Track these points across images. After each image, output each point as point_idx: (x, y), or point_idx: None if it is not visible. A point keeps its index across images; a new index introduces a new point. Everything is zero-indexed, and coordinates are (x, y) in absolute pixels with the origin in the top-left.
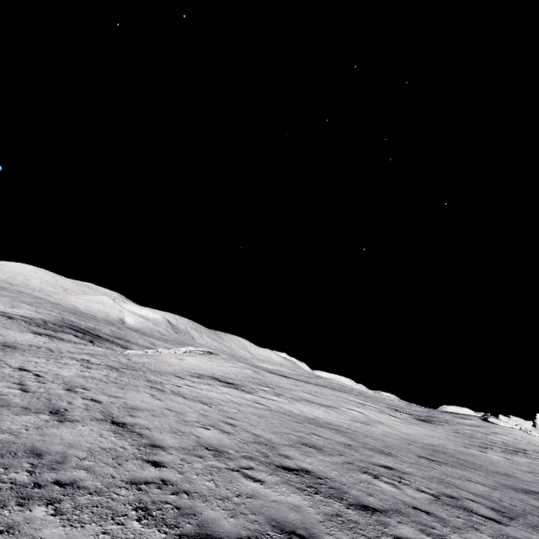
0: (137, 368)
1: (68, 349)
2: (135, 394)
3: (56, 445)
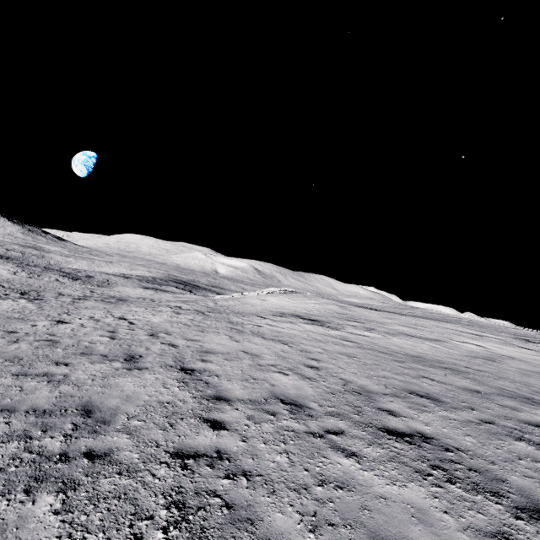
0: (222, 311)
1: (168, 298)
2: (213, 337)
3: (112, 399)
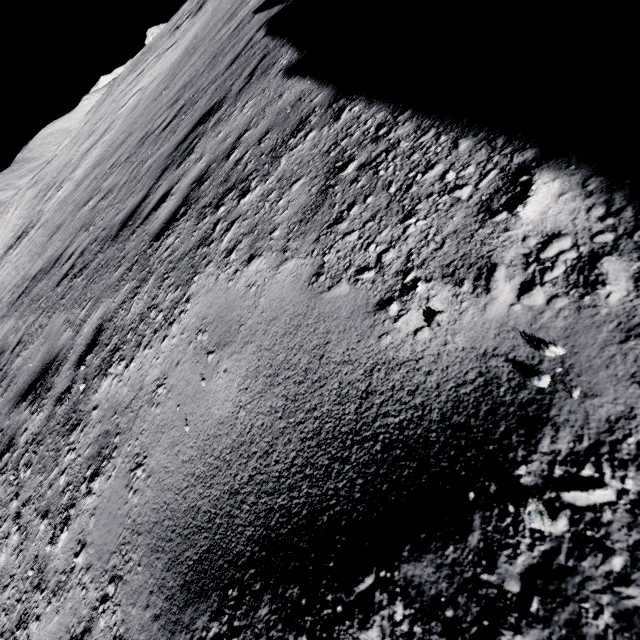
0: None
1: None
2: None
3: None
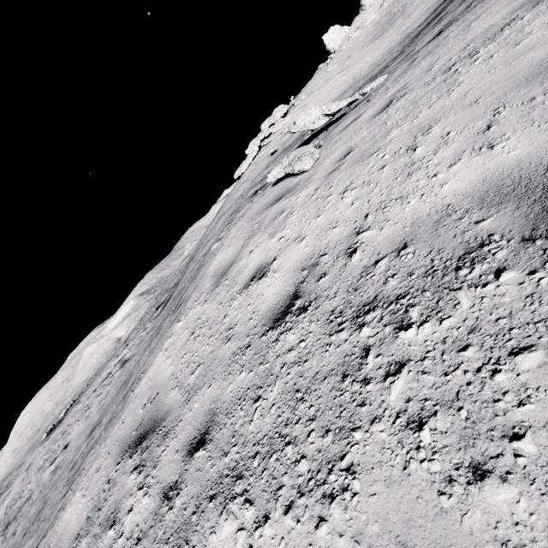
0: None
1: None
2: None
3: None
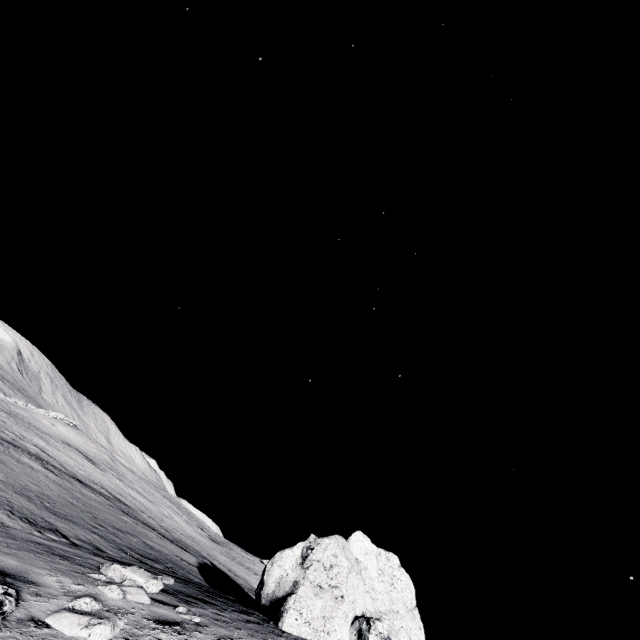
0: (22, 419)
1: None
2: (37, 440)
3: (30, 448)
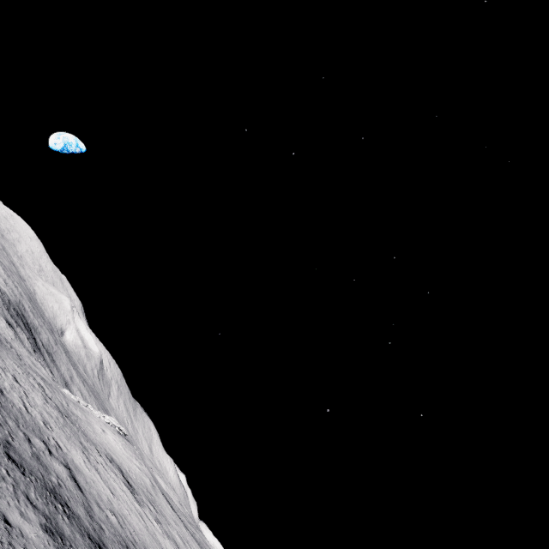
0: (74, 421)
1: (27, 359)
2: (76, 453)
3: (54, 472)
